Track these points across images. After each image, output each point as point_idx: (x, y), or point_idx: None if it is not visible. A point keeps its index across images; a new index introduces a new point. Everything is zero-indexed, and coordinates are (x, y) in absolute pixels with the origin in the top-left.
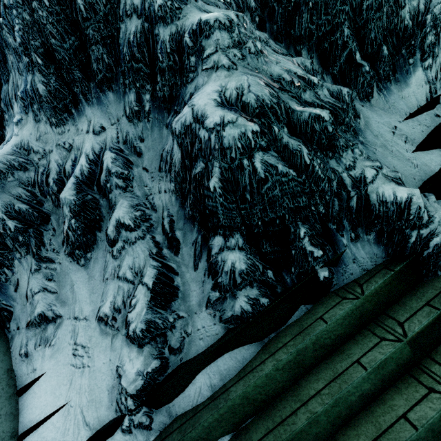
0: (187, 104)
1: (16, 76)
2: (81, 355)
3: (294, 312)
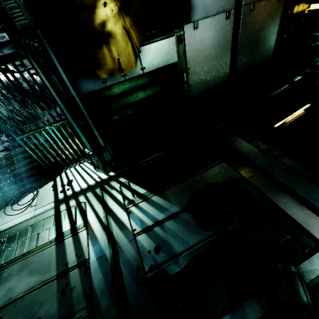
0: None
1: None
2: None
3: (18, 148)
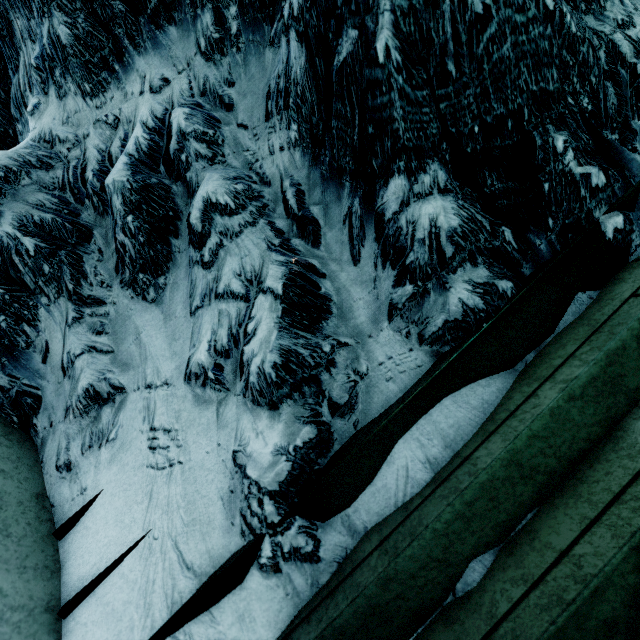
0: None
1: (28, 50)
2: (164, 447)
3: (566, 307)
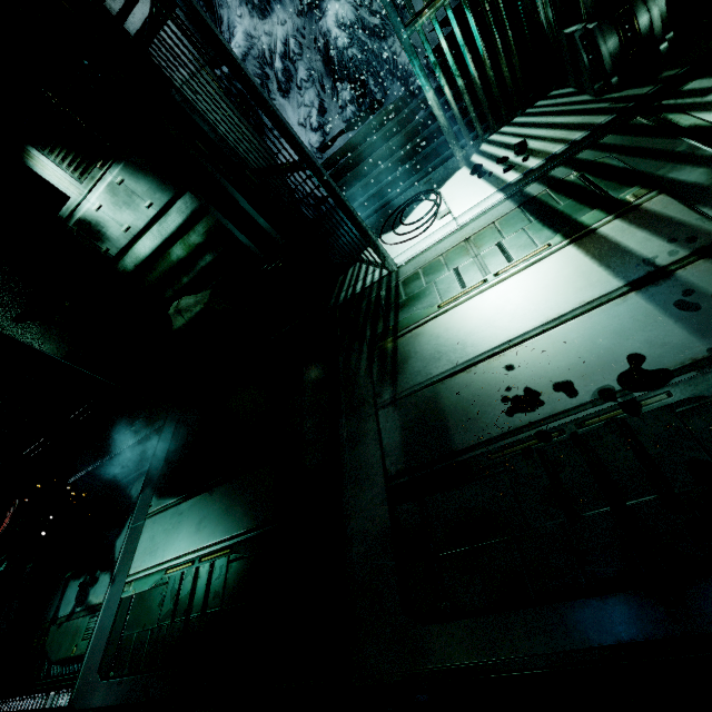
0: (324, 18)
1: None
2: None
3: (369, 118)
